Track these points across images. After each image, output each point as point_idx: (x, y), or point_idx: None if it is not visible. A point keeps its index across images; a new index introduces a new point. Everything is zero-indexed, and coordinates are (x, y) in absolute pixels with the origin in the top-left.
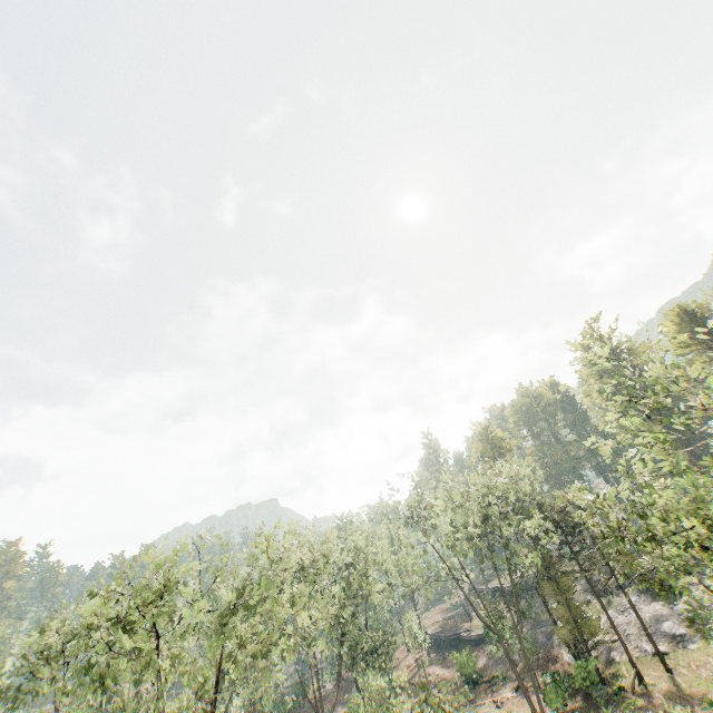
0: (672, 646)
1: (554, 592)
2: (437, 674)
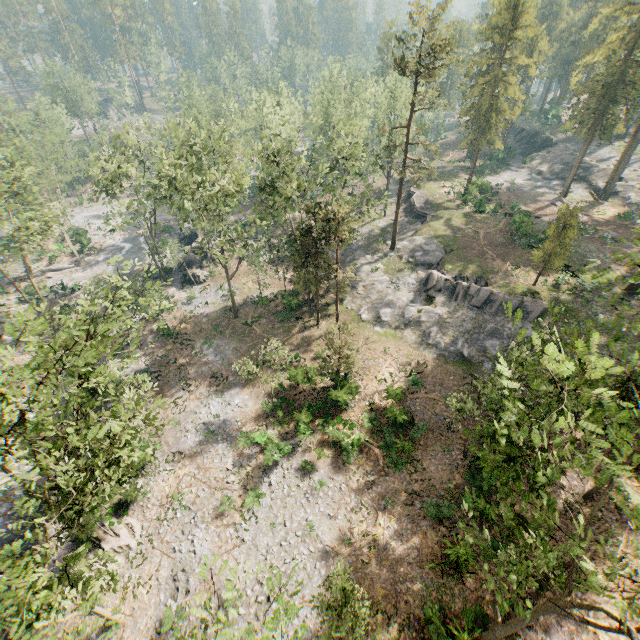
0: (371, 320)
1: None
2: None
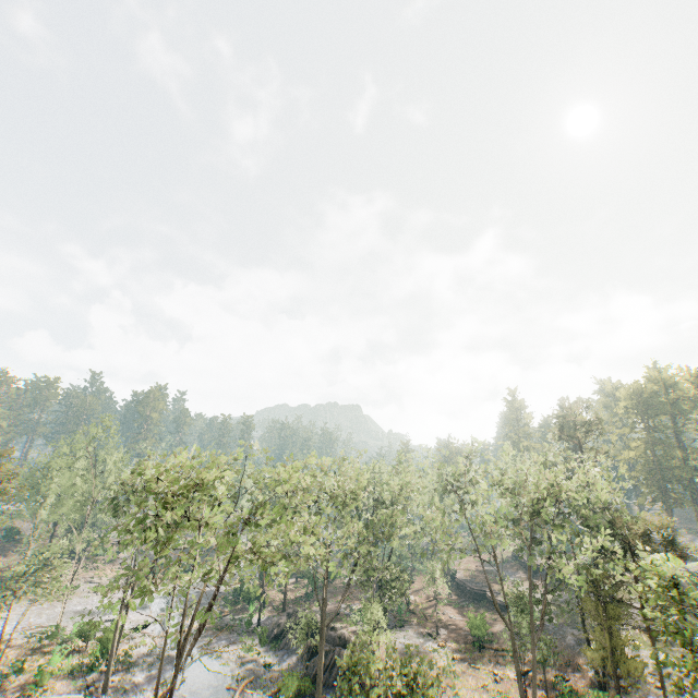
0: None
1: (597, 612)
2: (450, 617)
